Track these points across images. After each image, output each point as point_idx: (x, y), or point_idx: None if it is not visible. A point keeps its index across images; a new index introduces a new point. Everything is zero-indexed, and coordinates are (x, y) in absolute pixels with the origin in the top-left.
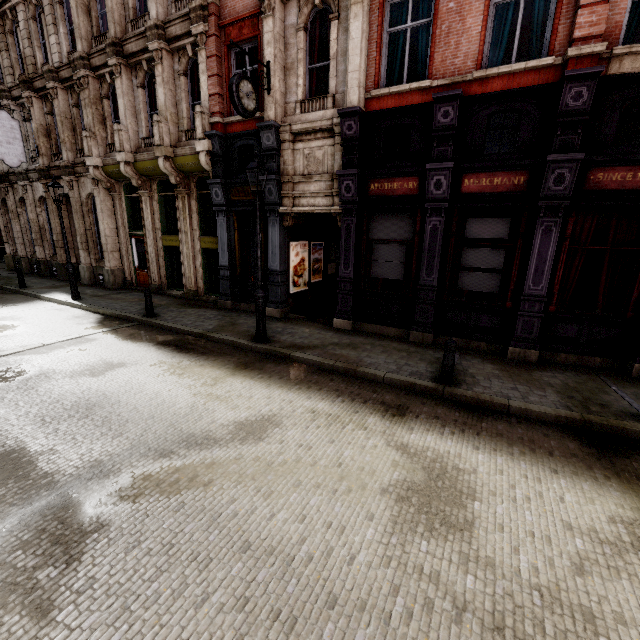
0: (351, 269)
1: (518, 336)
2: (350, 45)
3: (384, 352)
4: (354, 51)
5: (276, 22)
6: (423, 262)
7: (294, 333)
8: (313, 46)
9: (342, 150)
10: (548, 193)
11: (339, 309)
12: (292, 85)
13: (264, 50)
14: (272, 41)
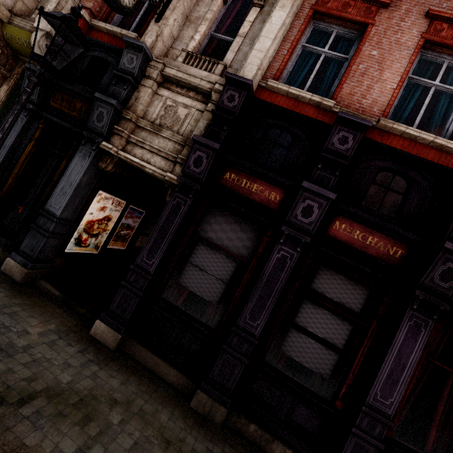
0: (156, 261)
1: None
2: (266, 26)
3: (137, 449)
4: (268, 34)
5: None
6: (253, 296)
7: (0, 331)
8: (225, 20)
9: (210, 120)
10: (429, 284)
11: (112, 308)
12: (187, 36)
13: None
14: None
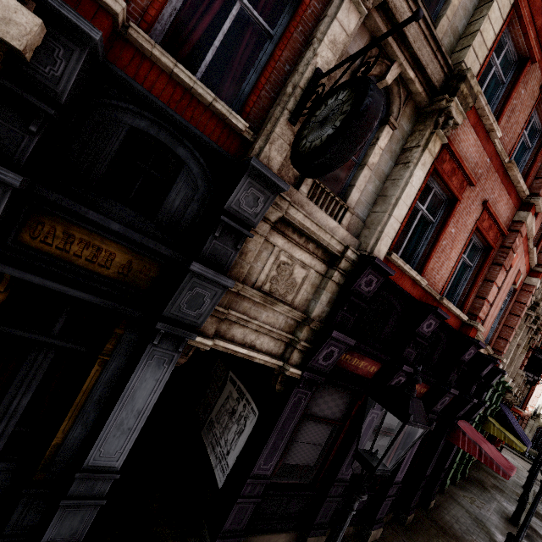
0: (274, 463)
1: (377, 518)
2: (408, 188)
3: None
4: (407, 198)
5: (356, 31)
6: (349, 454)
7: None
8: None
9: (334, 293)
10: (434, 408)
11: (226, 528)
12: None
13: (322, 41)
14: (341, 49)
